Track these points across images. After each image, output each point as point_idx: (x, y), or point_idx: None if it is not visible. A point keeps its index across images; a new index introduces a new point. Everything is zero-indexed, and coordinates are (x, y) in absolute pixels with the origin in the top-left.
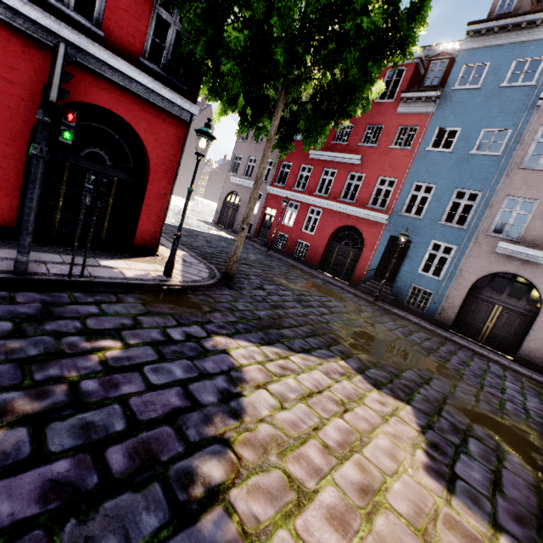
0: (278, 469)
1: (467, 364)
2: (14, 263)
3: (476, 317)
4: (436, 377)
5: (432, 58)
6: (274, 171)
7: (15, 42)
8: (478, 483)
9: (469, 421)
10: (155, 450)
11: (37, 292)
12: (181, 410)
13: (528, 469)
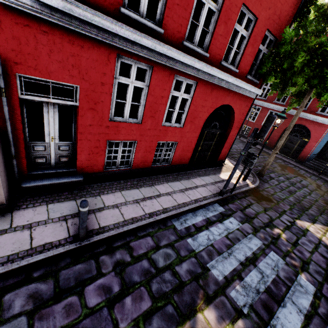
0: None
1: None
2: (221, 192)
3: None
4: None
5: None
6: None
7: (209, 89)
8: None
9: None
10: None
11: (230, 203)
12: None
13: None
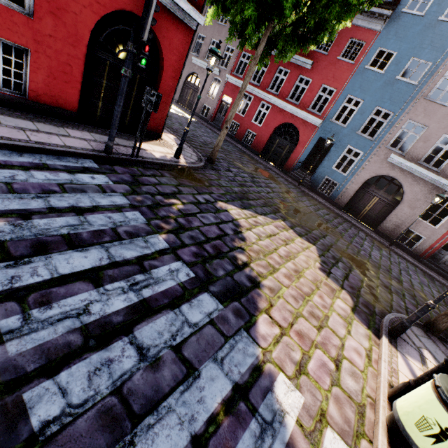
0: (264, 260)
1: (347, 230)
2: (106, 146)
3: (360, 203)
4: (329, 235)
5: None
6: (234, 60)
7: None
8: (339, 276)
9: (341, 256)
10: (220, 248)
11: (121, 166)
12: (221, 235)
13: (361, 275)
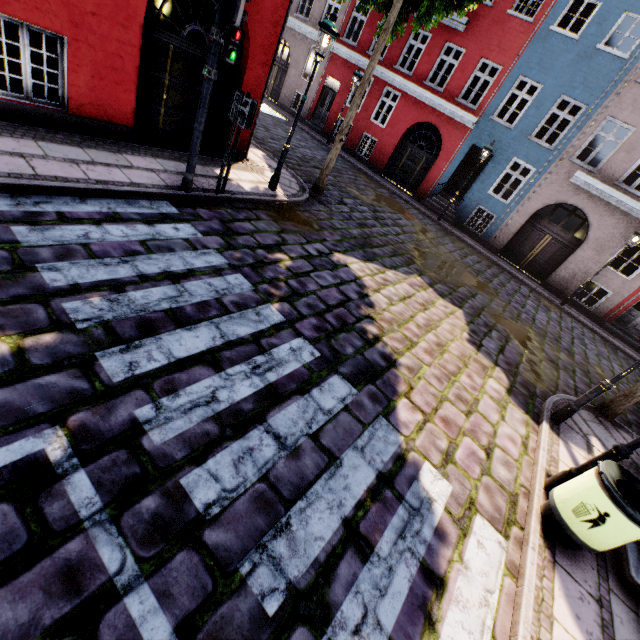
0: (399, 332)
1: (504, 285)
2: (184, 181)
3: (525, 245)
4: (480, 293)
5: None
6: (344, 16)
7: None
8: (492, 349)
9: (495, 322)
10: (344, 319)
11: (206, 209)
12: (344, 301)
13: (520, 347)
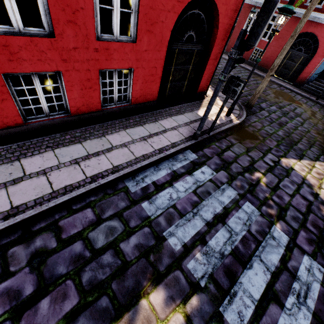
0: None
1: None
2: (195, 135)
3: None
4: None
5: None
6: None
7: None
8: None
9: None
10: (317, 224)
11: (206, 147)
12: (308, 205)
13: None
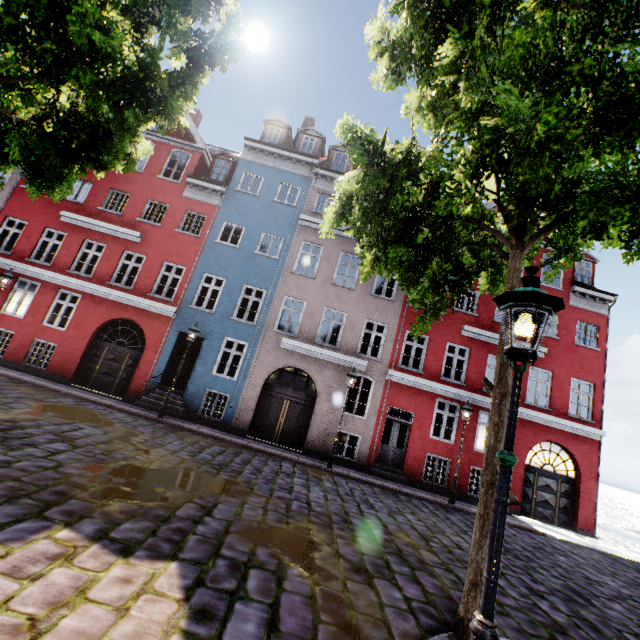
0: None
1: (260, 471)
2: None
3: (270, 416)
4: (223, 499)
5: (217, 156)
6: None
7: None
8: (252, 637)
9: (253, 545)
10: None
11: None
12: None
13: (306, 577)
